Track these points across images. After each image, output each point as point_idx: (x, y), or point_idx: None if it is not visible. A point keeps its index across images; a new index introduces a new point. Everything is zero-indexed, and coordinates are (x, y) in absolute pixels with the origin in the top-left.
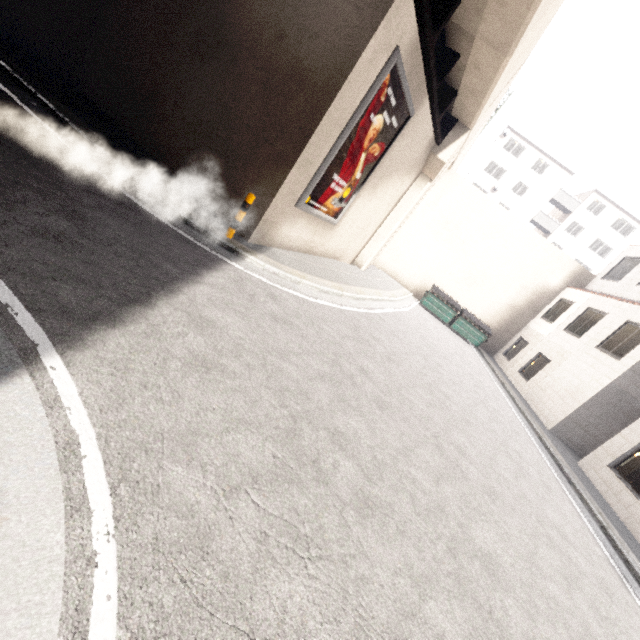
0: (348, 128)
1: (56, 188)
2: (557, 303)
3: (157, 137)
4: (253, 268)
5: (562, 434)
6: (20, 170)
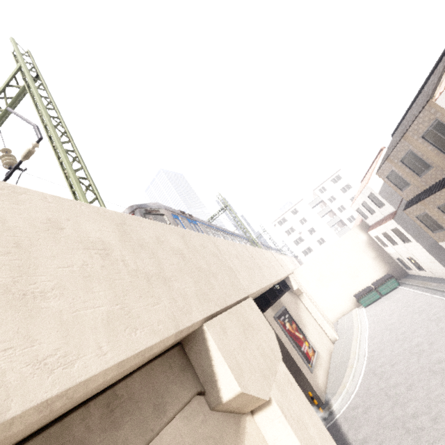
0: (290, 341)
1: None
2: (376, 239)
3: None
4: (338, 409)
5: None
6: None
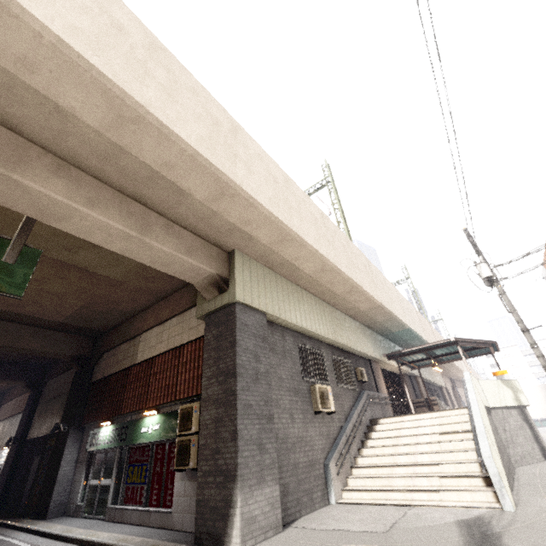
0: None
1: None
2: None
3: None
4: None
5: None
6: None
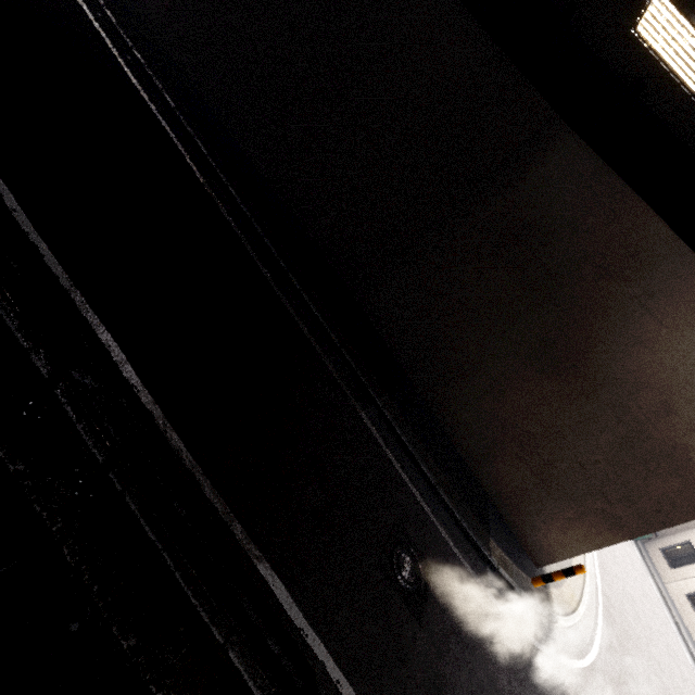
0: None
1: (494, 690)
2: None
3: (450, 407)
4: (562, 639)
5: None
6: (477, 687)
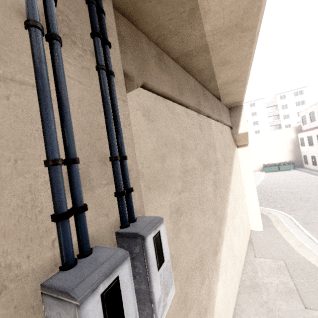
0: None
1: None
2: (300, 140)
3: None
4: None
5: None
6: None
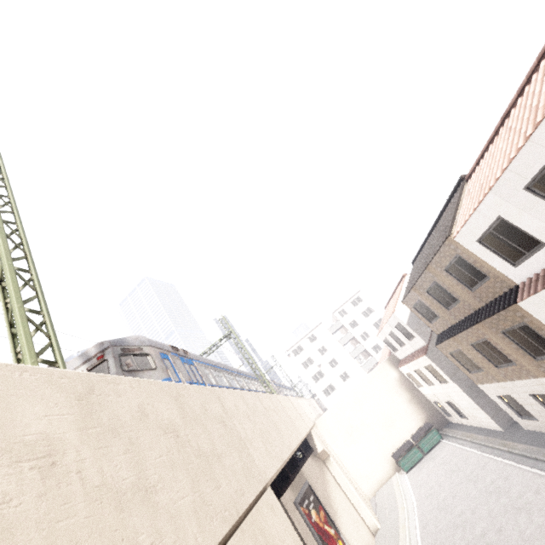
0: (319, 543)
1: None
2: (408, 376)
3: None
4: None
5: (505, 423)
6: None
